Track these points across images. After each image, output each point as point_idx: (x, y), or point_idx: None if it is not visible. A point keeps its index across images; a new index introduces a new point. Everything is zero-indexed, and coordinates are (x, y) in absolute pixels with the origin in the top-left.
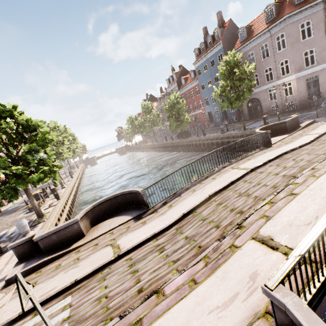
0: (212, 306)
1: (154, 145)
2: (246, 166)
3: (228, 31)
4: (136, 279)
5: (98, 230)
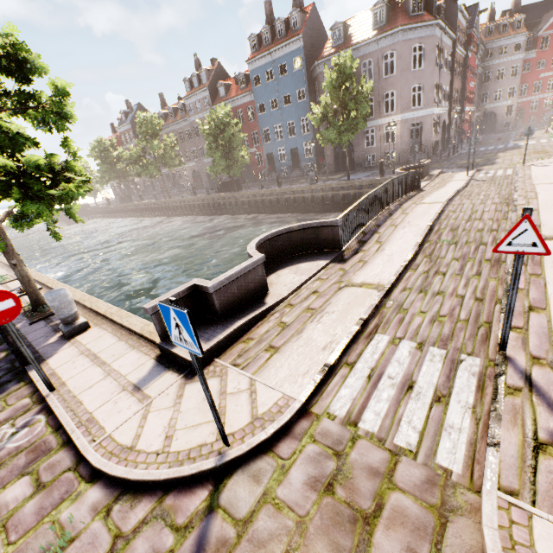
0: None
1: (162, 204)
2: (434, 201)
3: (311, 22)
4: (455, 296)
5: (285, 281)
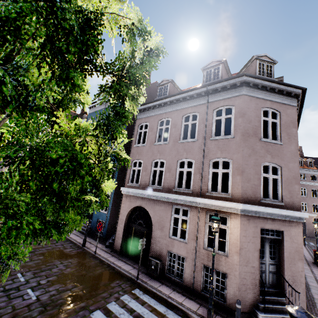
0: None
1: None
2: None
3: (149, 90)
4: None
5: None
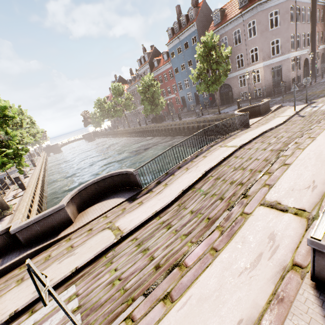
0: (240, 268)
1: (126, 131)
2: (234, 144)
3: (202, 12)
4: (149, 257)
5: (88, 215)
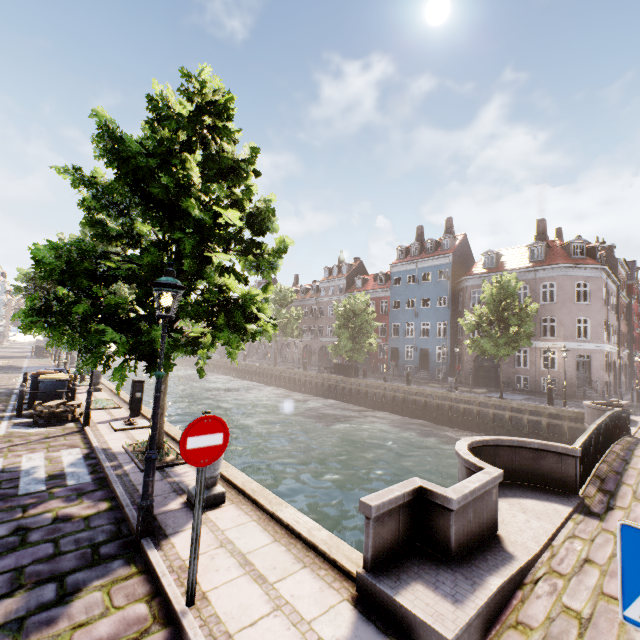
0: None
1: (264, 370)
2: None
3: (461, 246)
4: None
5: (515, 522)
